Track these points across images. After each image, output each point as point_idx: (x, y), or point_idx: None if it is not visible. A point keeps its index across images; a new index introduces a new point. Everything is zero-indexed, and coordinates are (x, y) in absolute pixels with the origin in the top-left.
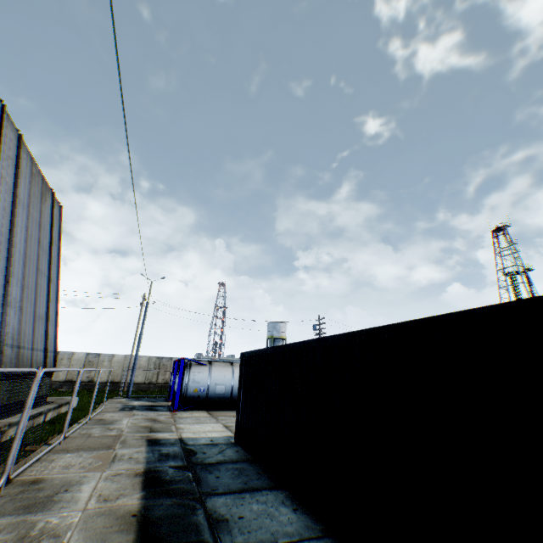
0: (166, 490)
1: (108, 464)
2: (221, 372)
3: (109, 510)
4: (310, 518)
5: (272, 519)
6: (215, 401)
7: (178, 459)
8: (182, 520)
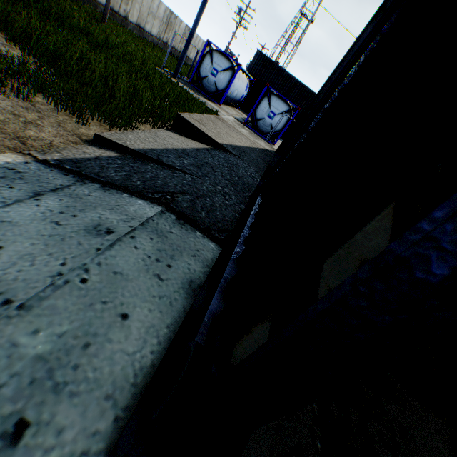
0: None
1: None
2: None
3: None
4: None
5: None
6: None
7: None
8: None
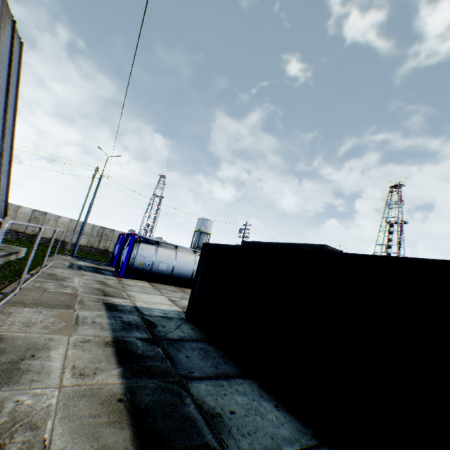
0: (144, 369)
1: (72, 327)
2: (166, 252)
3: (90, 390)
4: (296, 419)
5: (263, 418)
6: (157, 276)
7: (142, 330)
8: (175, 412)
